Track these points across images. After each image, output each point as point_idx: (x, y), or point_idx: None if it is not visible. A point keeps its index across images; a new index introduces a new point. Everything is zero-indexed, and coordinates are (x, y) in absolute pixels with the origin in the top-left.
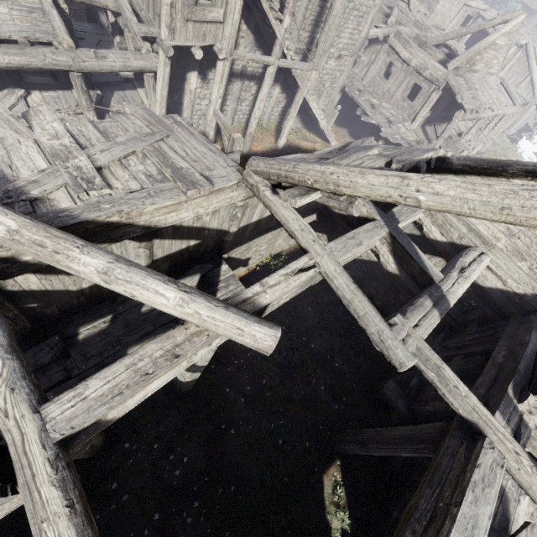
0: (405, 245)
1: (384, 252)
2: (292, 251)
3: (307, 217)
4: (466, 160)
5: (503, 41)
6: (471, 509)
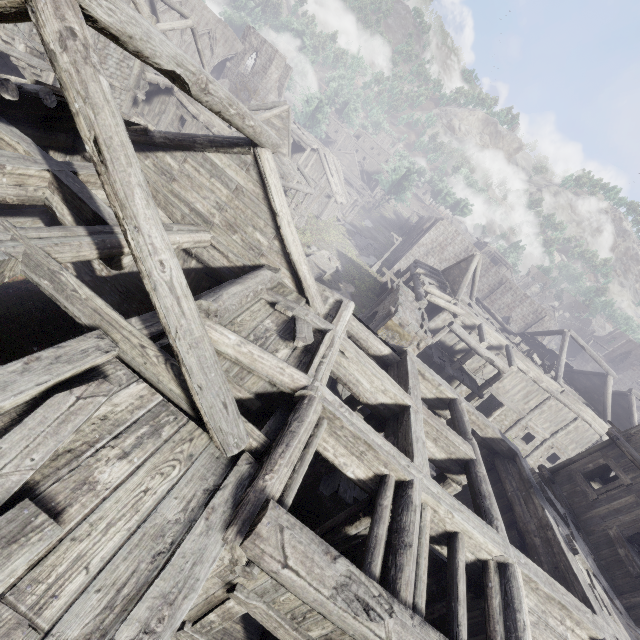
0: (74, 187)
1: (57, 203)
2: (18, 281)
3: (19, 219)
4: (166, 133)
5: (280, 124)
6: (6, 376)
